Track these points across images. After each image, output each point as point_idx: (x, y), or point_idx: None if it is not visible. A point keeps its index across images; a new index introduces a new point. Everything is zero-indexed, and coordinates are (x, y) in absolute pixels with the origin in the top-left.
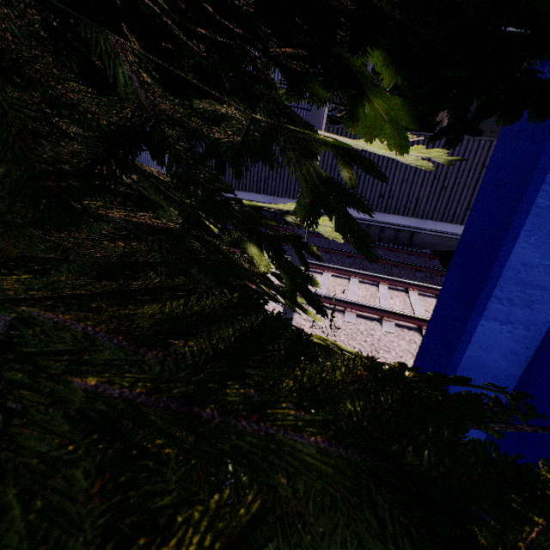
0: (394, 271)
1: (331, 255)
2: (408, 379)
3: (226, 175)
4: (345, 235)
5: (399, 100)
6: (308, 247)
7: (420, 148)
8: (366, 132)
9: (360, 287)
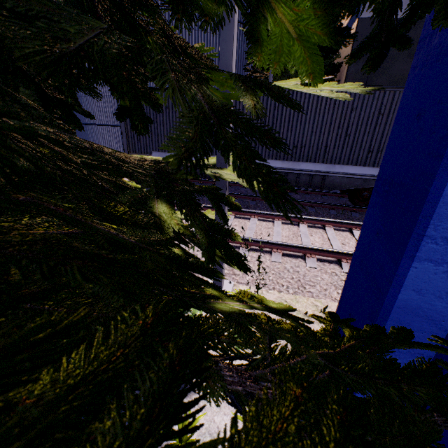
0: (311, 210)
1: (256, 202)
2: (346, 344)
3: (159, 140)
4: (249, 181)
5: (309, 2)
6: (227, 199)
7: (332, 83)
8: (272, 60)
9: (283, 228)
